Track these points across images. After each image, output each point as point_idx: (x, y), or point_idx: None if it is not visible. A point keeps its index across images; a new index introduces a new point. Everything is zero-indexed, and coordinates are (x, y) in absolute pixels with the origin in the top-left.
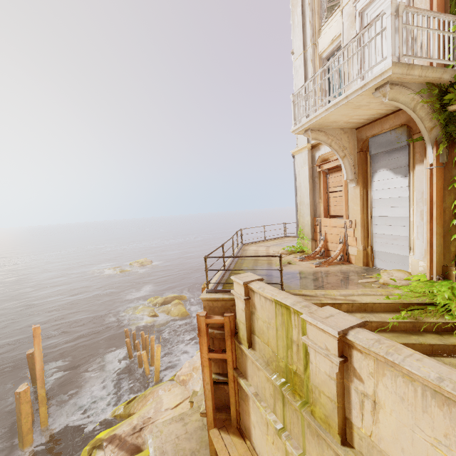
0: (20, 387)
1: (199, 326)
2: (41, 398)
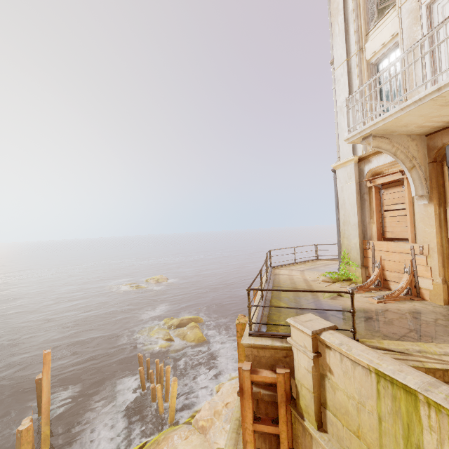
0: (22, 424)
1: (241, 383)
2: (44, 437)
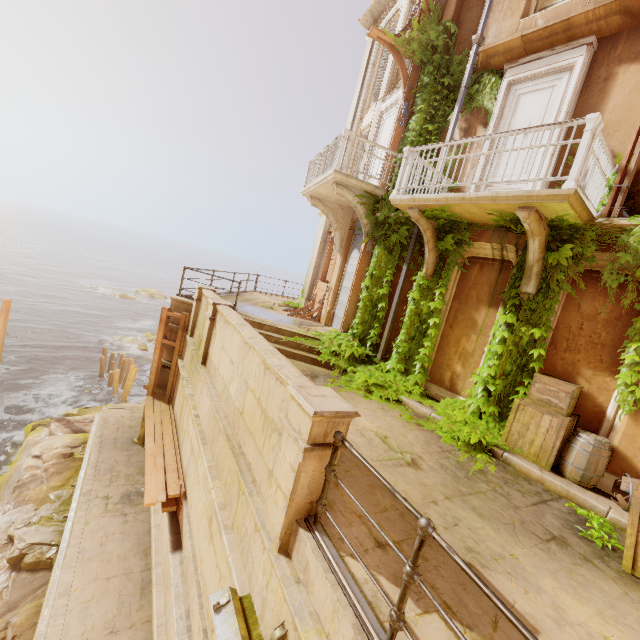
0: None
1: (161, 316)
2: None
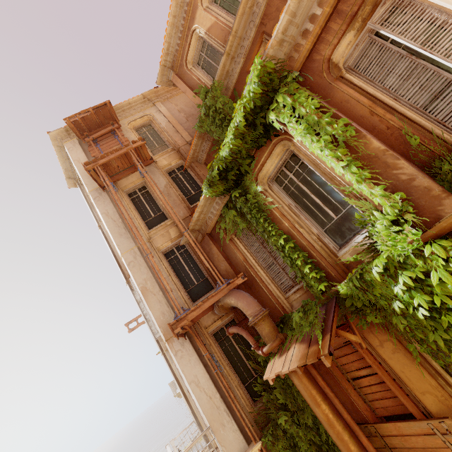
0: None
1: None
2: None
